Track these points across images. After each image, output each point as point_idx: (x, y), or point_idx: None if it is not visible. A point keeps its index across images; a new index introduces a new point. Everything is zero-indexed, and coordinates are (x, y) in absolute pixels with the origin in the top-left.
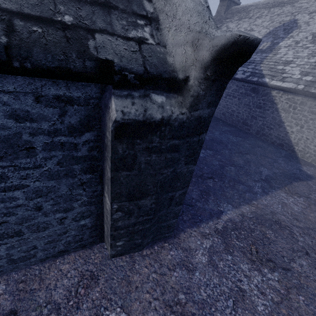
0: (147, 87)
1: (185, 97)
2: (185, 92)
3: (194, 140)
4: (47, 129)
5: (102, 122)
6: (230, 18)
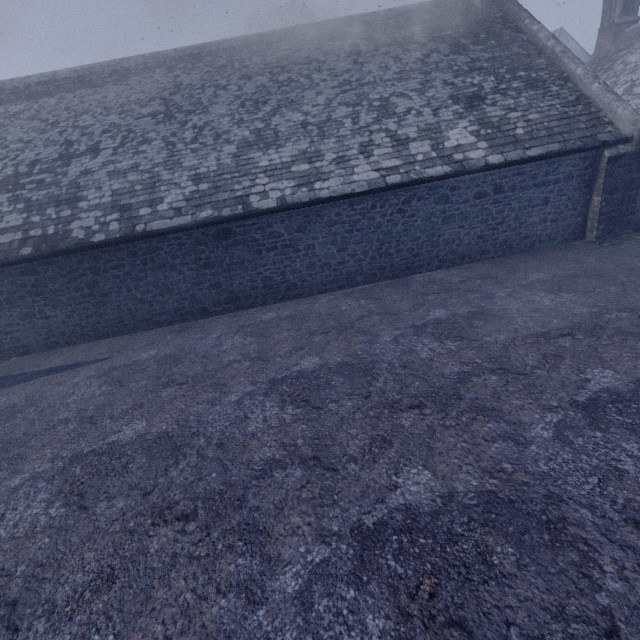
0: (615, 145)
1: (632, 143)
2: (632, 141)
3: (639, 160)
4: (579, 169)
5: (597, 163)
6: (627, 48)
